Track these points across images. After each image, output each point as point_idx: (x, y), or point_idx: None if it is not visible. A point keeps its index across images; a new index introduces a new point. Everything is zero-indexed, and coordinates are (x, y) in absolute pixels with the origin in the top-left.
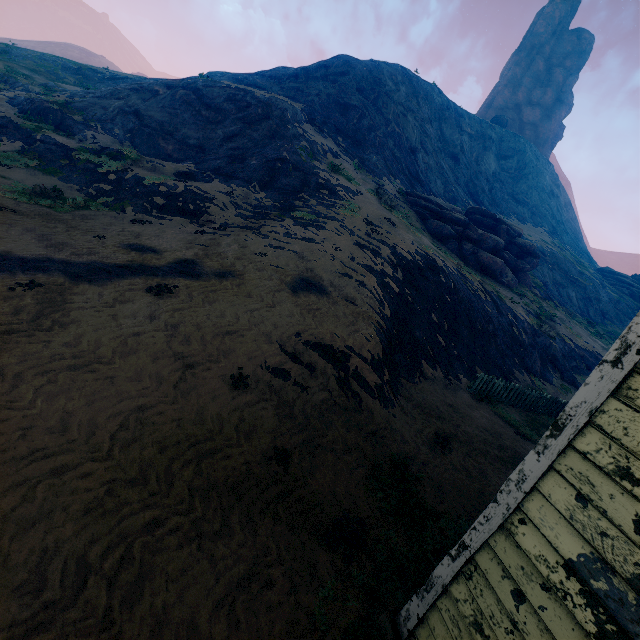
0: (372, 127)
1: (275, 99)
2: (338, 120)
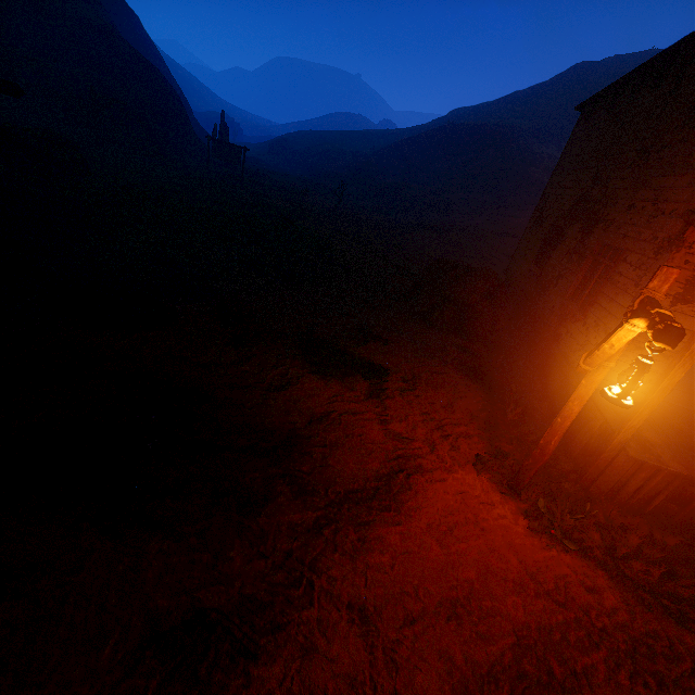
0: None
1: (504, 127)
2: (564, 127)
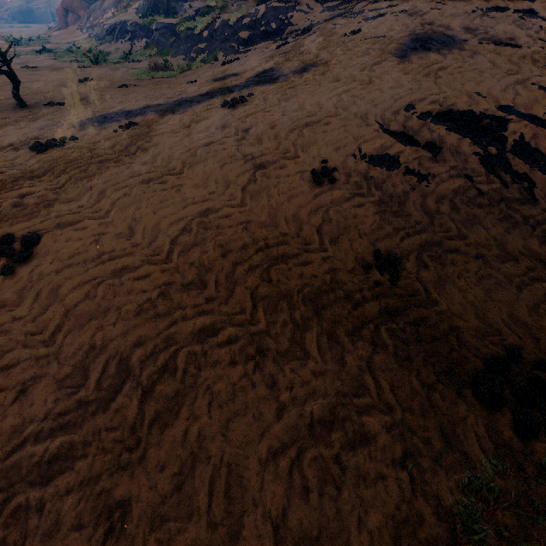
0: None
1: None
2: None
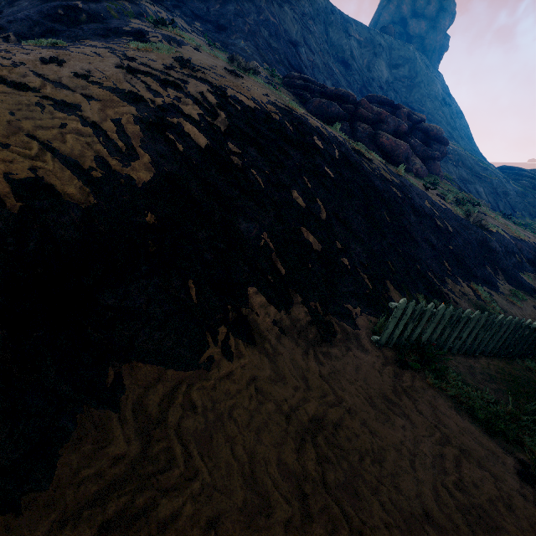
0: (239, 13)
1: None
2: (196, 6)
